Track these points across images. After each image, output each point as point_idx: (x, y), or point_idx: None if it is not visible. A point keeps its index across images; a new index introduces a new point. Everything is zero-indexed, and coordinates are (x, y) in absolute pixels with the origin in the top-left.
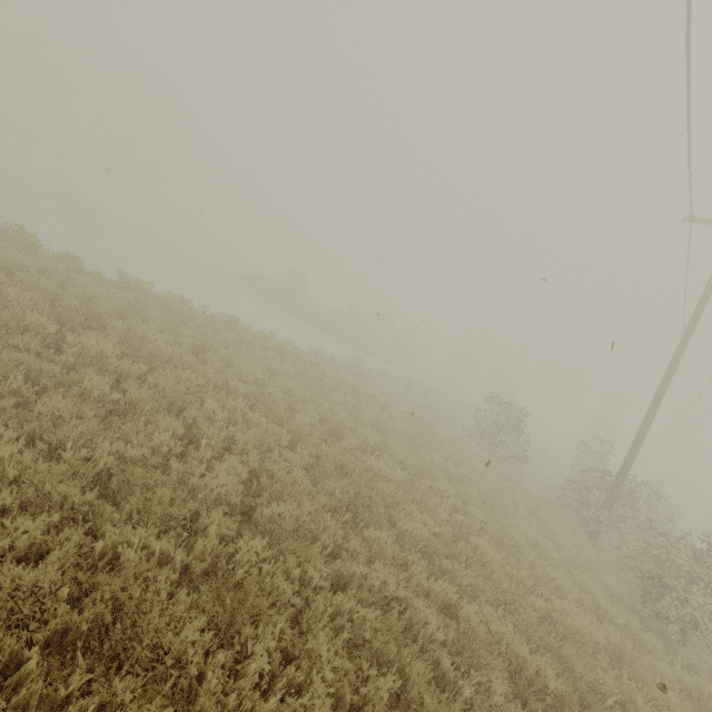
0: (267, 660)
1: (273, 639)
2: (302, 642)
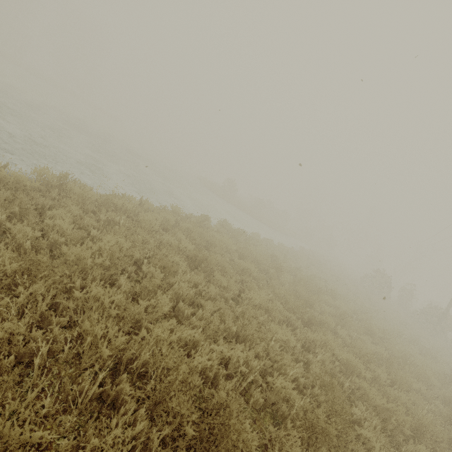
0: None
1: None
2: None
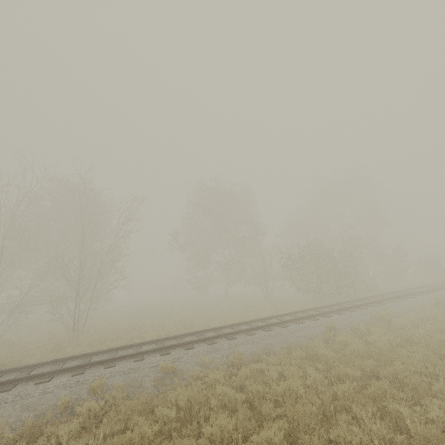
0: None
1: None
2: None
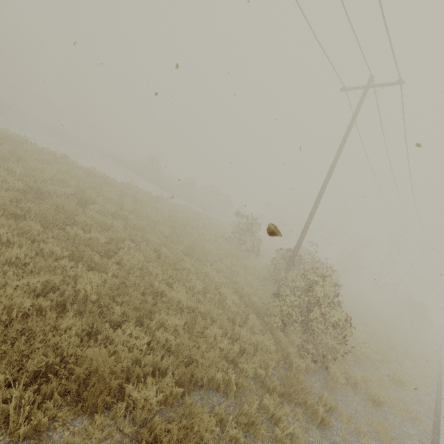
0: None
1: None
2: None
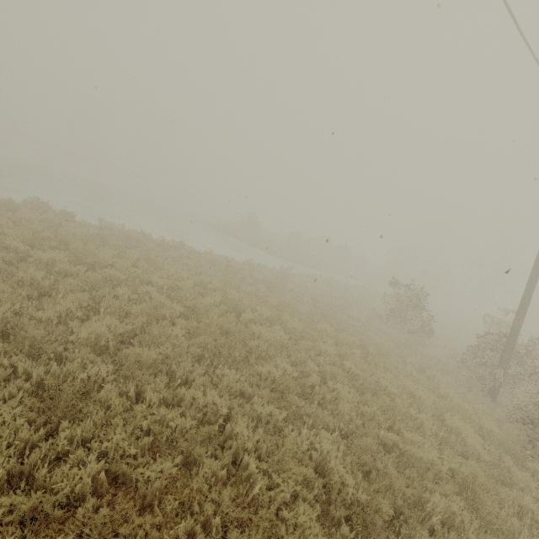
0: (67, 442)
1: (86, 431)
2: (106, 434)
